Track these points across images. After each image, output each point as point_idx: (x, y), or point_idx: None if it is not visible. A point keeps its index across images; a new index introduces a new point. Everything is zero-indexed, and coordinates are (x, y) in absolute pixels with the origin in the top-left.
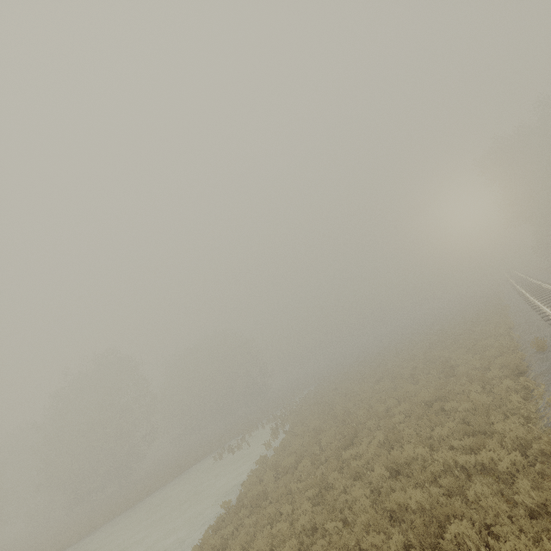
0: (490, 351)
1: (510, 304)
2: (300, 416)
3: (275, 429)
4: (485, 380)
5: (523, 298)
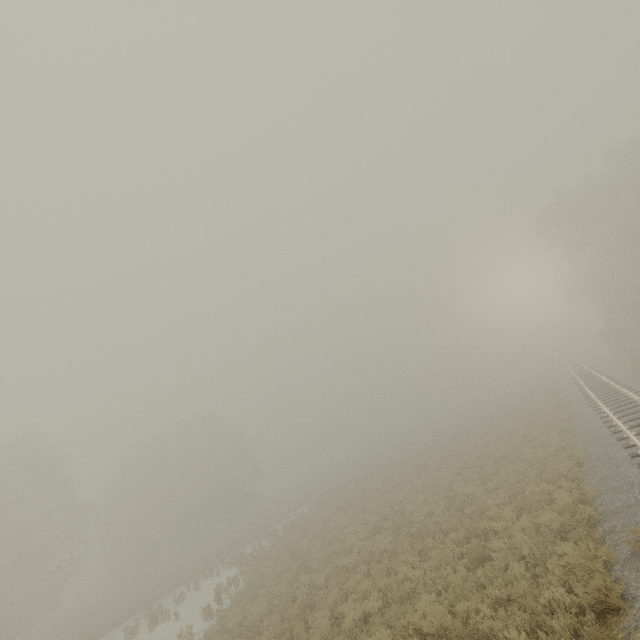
0: (547, 515)
1: (575, 412)
2: (256, 577)
3: (217, 595)
4: (536, 613)
5: (592, 406)
